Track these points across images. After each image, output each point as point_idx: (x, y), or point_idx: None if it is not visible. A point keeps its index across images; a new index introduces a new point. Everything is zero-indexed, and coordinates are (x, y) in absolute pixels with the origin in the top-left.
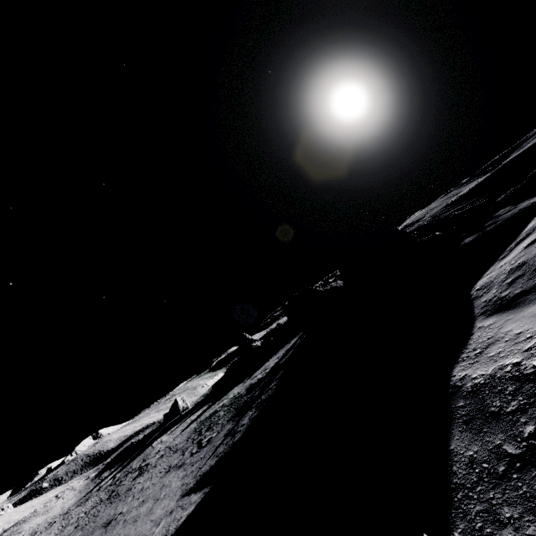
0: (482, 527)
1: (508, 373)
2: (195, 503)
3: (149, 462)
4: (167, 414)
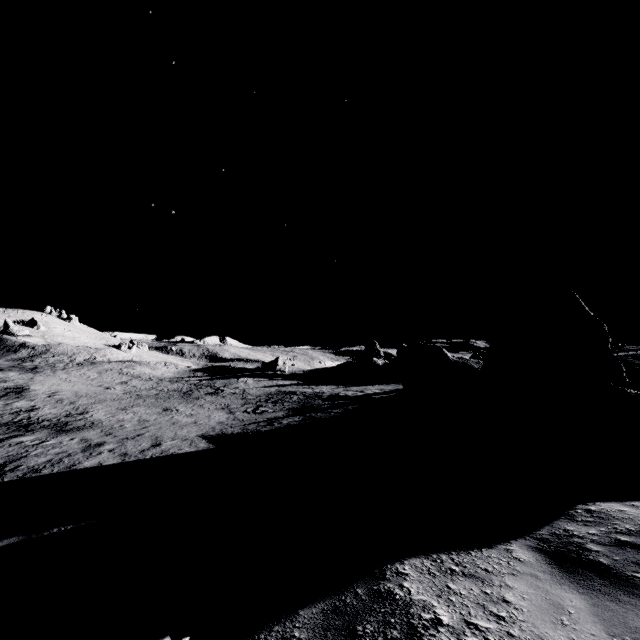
0: None
1: (417, 620)
2: (197, 449)
3: (225, 390)
4: (265, 364)
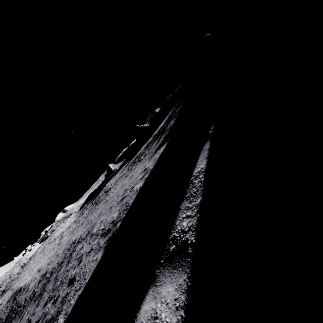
0: None
1: None
2: (164, 146)
3: (109, 188)
4: (106, 174)
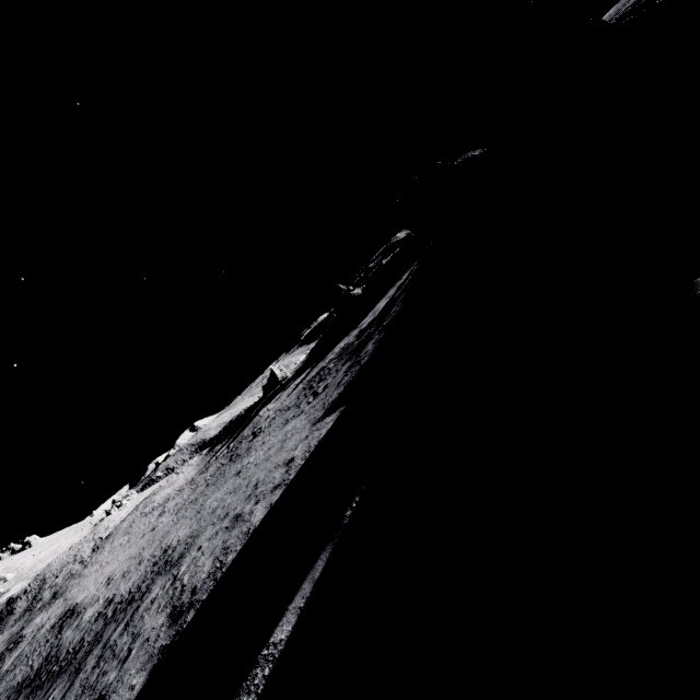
0: None
1: None
2: (333, 421)
3: (261, 427)
4: (266, 386)
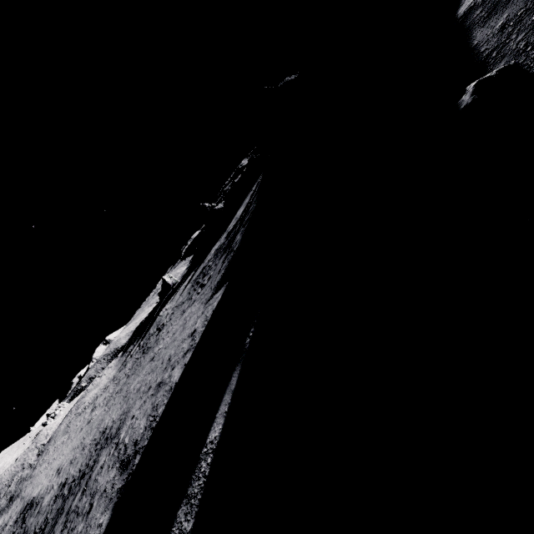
0: (528, 41)
1: None
2: (221, 294)
3: (163, 322)
4: (161, 293)
